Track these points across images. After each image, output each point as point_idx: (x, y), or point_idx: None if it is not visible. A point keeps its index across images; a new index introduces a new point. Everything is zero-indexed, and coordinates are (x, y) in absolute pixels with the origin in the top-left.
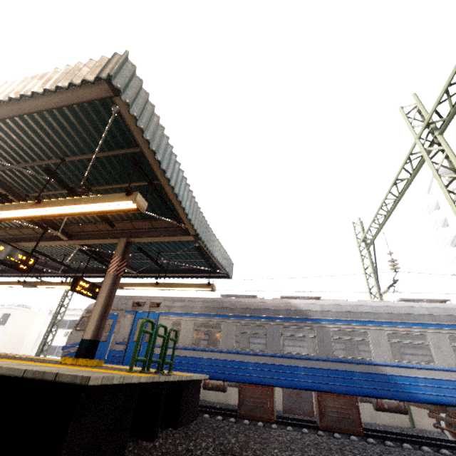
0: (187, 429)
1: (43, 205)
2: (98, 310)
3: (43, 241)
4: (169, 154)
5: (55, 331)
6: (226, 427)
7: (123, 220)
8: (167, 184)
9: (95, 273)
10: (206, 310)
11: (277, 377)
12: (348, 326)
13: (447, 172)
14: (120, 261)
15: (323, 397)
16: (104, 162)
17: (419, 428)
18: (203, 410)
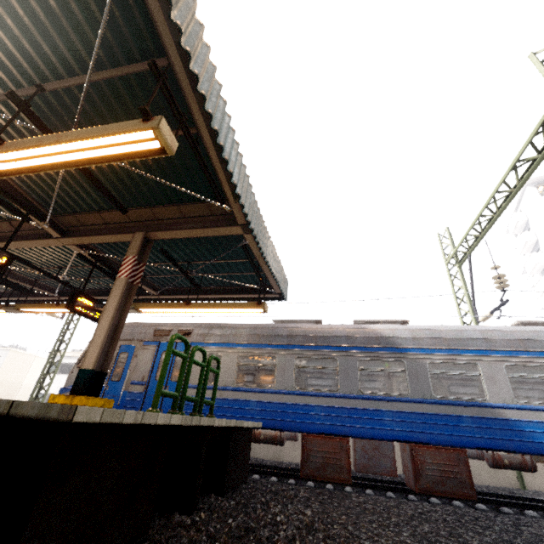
0: (238, 496)
1: (5, 147)
2: (104, 328)
3: (25, 240)
4: (210, 76)
5: (54, 373)
6: (291, 491)
7: (139, 206)
8: (206, 129)
9: (103, 295)
10: (255, 339)
11: (355, 424)
12: (451, 357)
13: (541, 183)
14: (136, 263)
15: (419, 450)
16: (107, 93)
17: (530, 489)
18: (251, 470)
